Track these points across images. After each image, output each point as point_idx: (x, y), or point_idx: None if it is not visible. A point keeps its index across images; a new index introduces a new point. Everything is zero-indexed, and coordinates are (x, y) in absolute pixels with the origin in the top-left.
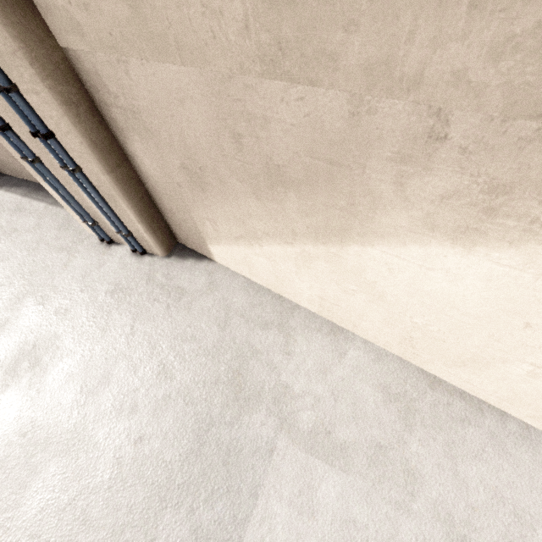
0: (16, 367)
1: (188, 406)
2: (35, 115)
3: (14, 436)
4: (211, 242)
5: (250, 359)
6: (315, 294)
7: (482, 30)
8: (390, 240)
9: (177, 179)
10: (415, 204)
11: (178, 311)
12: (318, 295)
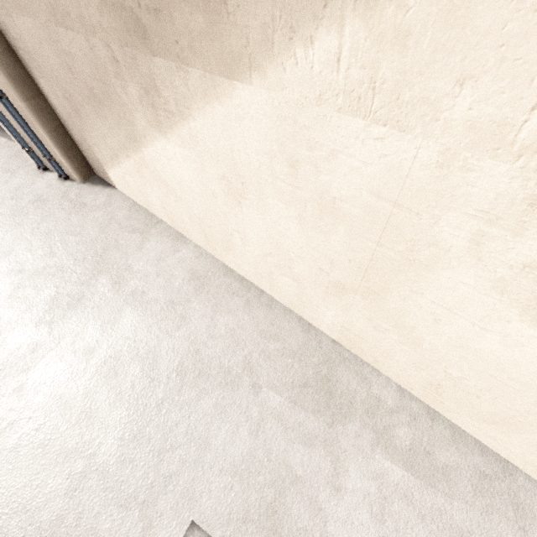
0: None
1: (58, 272)
2: None
3: None
4: (106, 168)
5: (112, 249)
6: (160, 204)
7: (92, 2)
8: (149, 140)
9: (67, 108)
10: (137, 108)
11: (76, 217)
12: (162, 206)
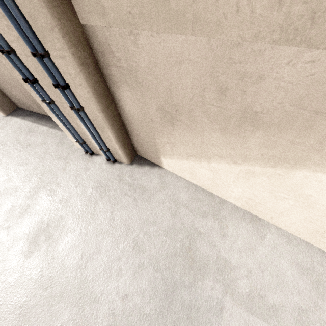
0: (37, 240)
1: (157, 273)
2: (59, 73)
3: (39, 290)
4: (165, 156)
5: (196, 239)
6: (245, 195)
7: None
8: None
9: (152, 116)
10: None
11: (142, 202)
12: (247, 197)
